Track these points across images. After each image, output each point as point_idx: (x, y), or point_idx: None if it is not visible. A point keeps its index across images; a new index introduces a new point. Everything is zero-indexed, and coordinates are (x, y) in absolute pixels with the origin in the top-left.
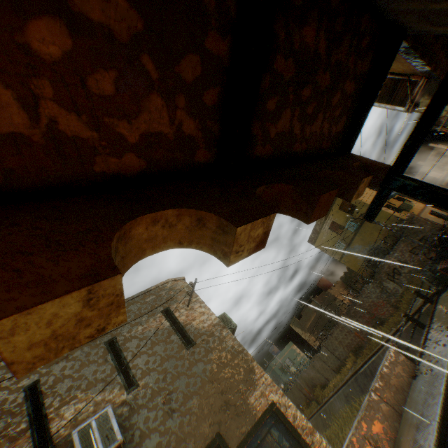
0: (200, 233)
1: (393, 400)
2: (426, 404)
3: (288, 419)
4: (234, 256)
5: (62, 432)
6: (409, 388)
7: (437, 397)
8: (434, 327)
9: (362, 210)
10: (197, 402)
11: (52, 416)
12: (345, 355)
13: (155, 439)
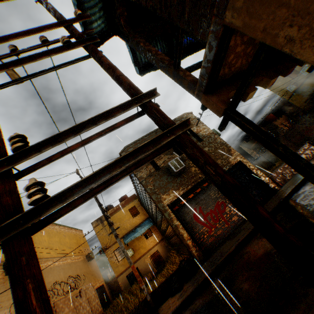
0: (260, 82)
1: None
2: None
3: (246, 166)
4: (267, 87)
5: (161, 165)
6: (310, 159)
7: None
8: None
9: None
10: None
11: (156, 161)
12: (275, 160)
13: (193, 169)
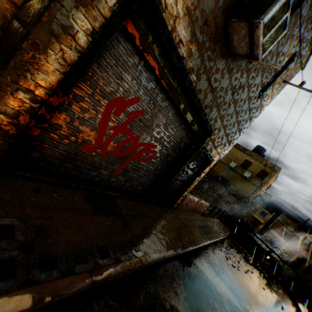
0: None
1: (195, 208)
2: (207, 229)
3: (205, 169)
4: None
5: None
6: (197, 213)
7: (213, 236)
8: (214, 221)
9: (258, 183)
10: (230, 112)
11: None
12: None
13: (225, 84)
